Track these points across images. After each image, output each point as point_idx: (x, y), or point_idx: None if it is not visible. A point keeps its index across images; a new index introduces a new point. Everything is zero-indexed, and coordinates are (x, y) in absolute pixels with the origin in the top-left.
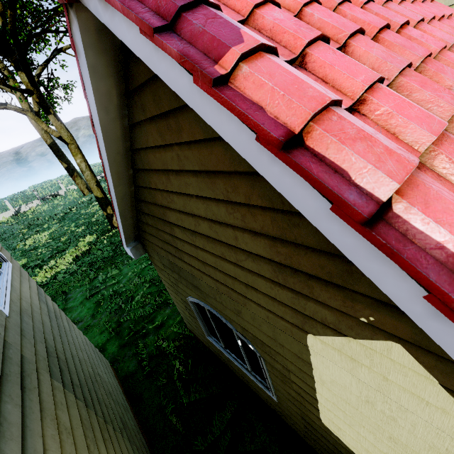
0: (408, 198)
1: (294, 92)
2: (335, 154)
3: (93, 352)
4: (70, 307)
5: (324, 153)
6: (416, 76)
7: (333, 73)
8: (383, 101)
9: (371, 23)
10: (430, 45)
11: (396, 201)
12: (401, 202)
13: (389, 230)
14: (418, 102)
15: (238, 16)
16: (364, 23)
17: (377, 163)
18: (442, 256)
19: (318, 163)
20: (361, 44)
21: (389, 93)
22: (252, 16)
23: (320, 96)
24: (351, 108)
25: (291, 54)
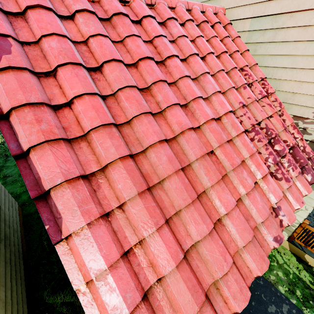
0: (35, 152)
1: (11, 95)
2: (16, 127)
3: (5, 196)
4: (7, 166)
5: (14, 125)
6: (128, 93)
7: (64, 84)
8: (80, 105)
9: (137, 53)
10: (176, 73)
11: (31, 152)
12: (32, 153)
13: (24, 162)
14: (122, 107)
15: (33, 38)
16: (134, 53)
17: (28, 135)
18: (37, 176)
19: (10, 129)
20: (109, 68)
21: (86, 102)
22: (41, 41)
23: (22, 100)
24: (68, 104)
25: (49, 69)
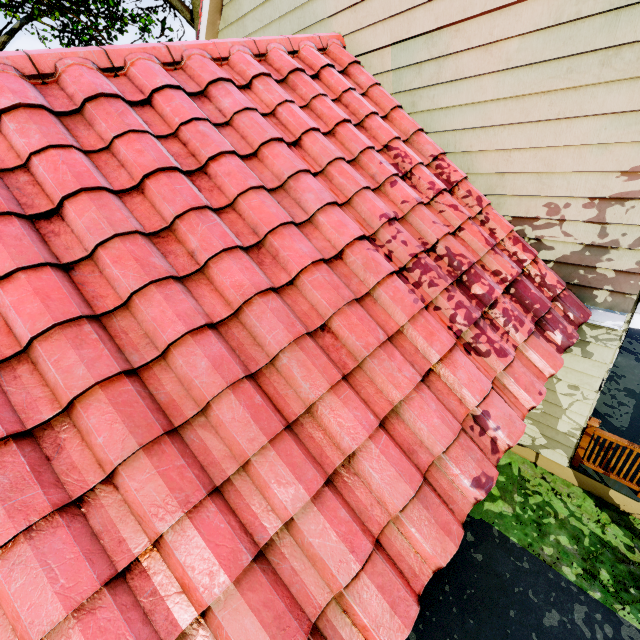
0: None
1: None
2: None
3: None
4: None
5: None
6: (118, 249)
7: None
8: (9, 294)
9: (138, 166)
10: (231, 187)
11: None
12: None
13: None
14: (109, 278)
15: None
16: (133, 166)
17: None
18: None
19: None
20: (76, 207)
21: (22, 285)
22: None
23: None
24: None
25: None
